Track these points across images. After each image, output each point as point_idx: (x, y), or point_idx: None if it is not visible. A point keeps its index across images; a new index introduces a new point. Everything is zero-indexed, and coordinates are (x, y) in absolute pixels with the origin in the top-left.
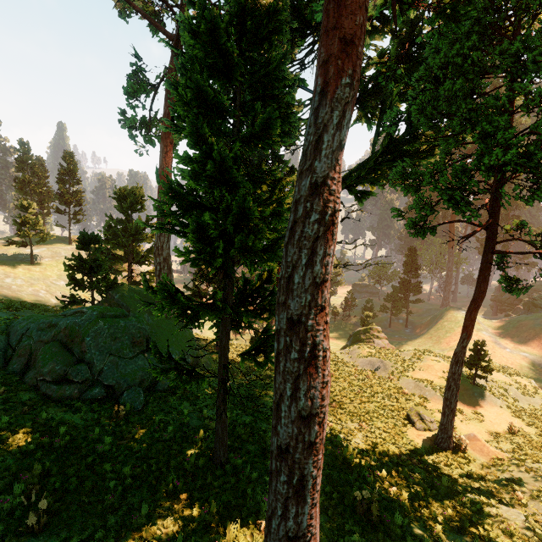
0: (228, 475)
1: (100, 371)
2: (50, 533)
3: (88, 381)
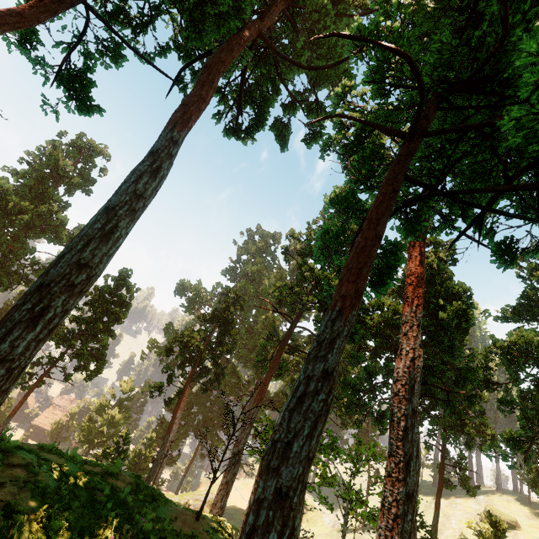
0: None
1: None
2: None
3: None
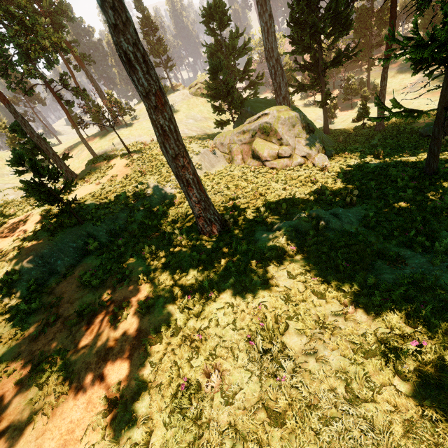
0: (444, 177)
1: (294, 149)
2: (359, 205)
3: (291, 156)
